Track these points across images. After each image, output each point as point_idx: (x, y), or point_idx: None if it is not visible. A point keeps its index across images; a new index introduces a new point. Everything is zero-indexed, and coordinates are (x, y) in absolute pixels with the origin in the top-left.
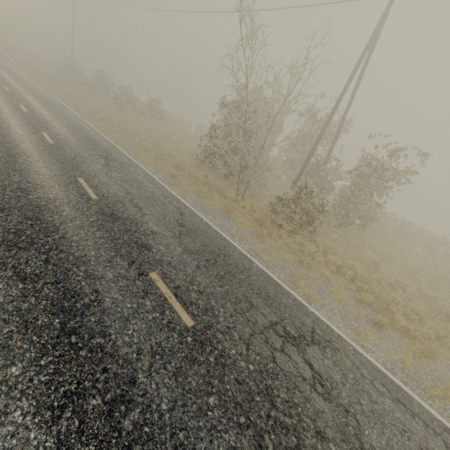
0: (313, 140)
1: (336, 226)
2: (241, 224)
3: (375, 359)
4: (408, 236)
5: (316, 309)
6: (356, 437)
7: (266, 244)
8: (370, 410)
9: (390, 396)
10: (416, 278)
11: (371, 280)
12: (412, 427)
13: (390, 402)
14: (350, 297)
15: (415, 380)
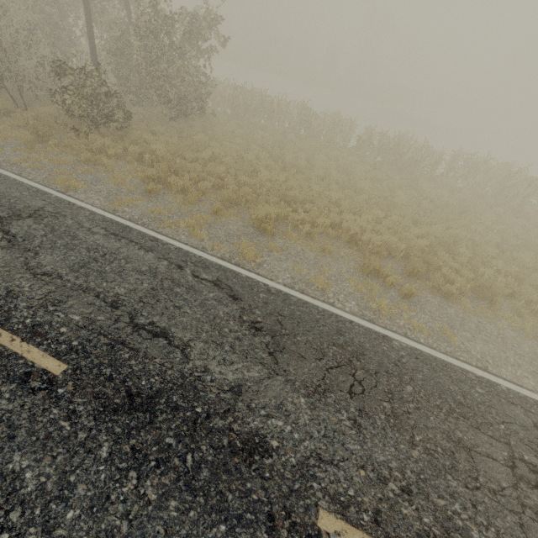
0: (118, 0)
1: (172, 119)
2: (2, 138)
3: (122, 216)
4: (275, 114)
5: (72, 195)
6: (23, 262)
7: (39, 153)
8: (64, 245)
9: (104, 233)
10: (251, 149)
11: (168, 157)
12: (110, 246)
13: (100, 236)
14: (136, 179)
15: (163, 221)
